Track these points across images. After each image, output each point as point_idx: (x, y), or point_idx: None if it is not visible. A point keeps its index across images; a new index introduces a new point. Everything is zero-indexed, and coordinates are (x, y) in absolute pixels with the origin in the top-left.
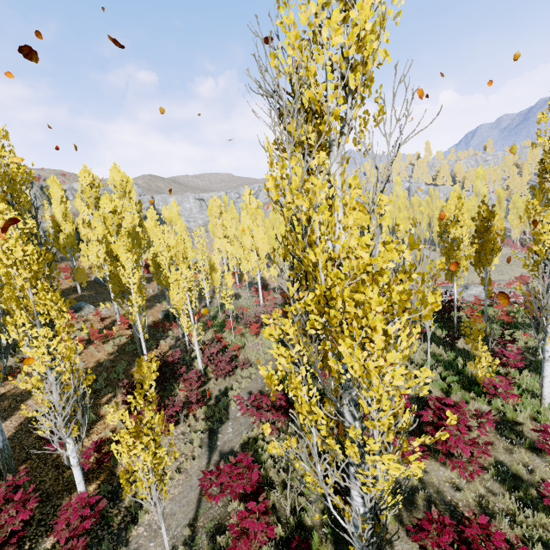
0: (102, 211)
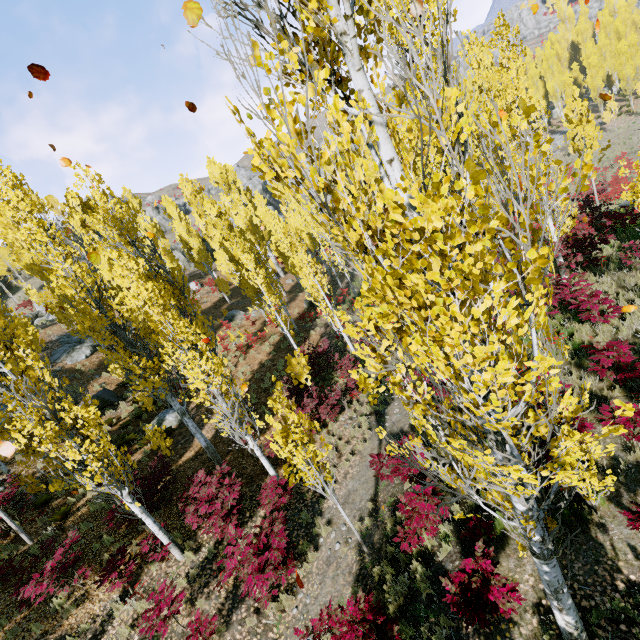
0: (209, 218)
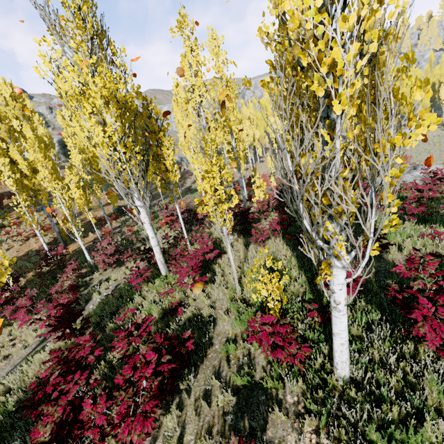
0: None
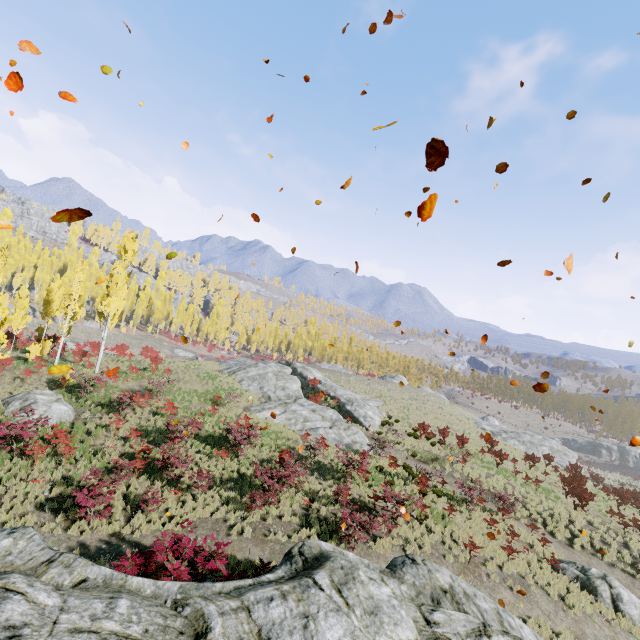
0: None
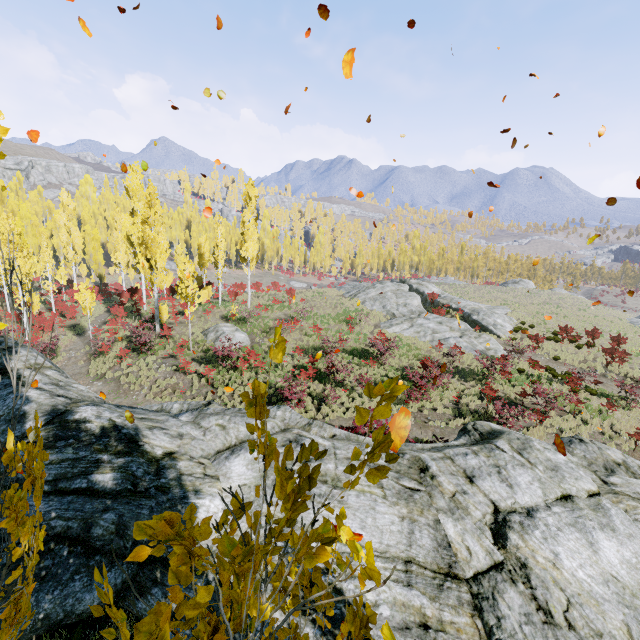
0: None
